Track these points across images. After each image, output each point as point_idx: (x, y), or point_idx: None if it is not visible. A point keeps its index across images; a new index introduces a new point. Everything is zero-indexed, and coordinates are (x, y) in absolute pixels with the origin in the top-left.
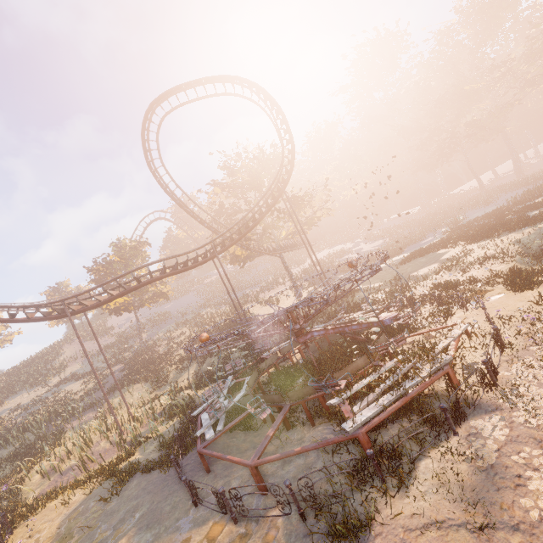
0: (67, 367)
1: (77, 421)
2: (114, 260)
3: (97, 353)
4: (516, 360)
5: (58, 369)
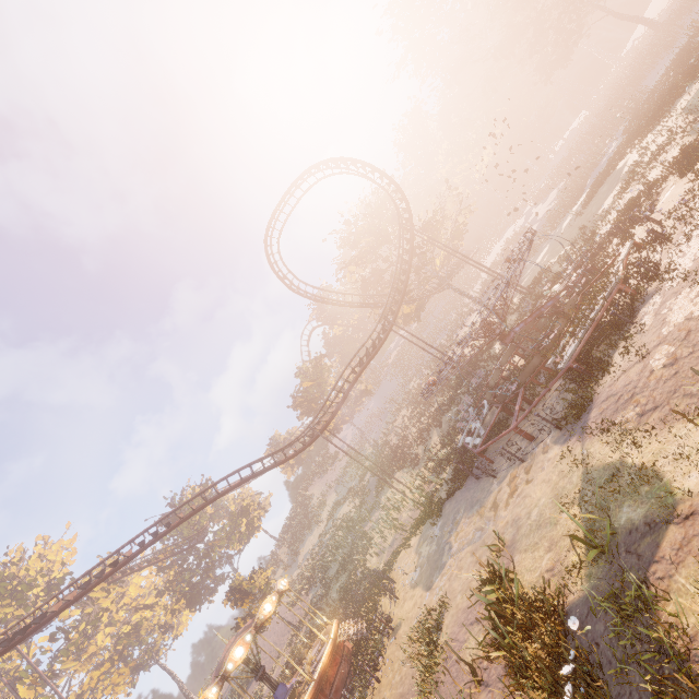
0: (326, 502)
1: (370, 523)
2: (308, 385)
3: (341, 477)
4: (673, 246)
5: (320, 507)
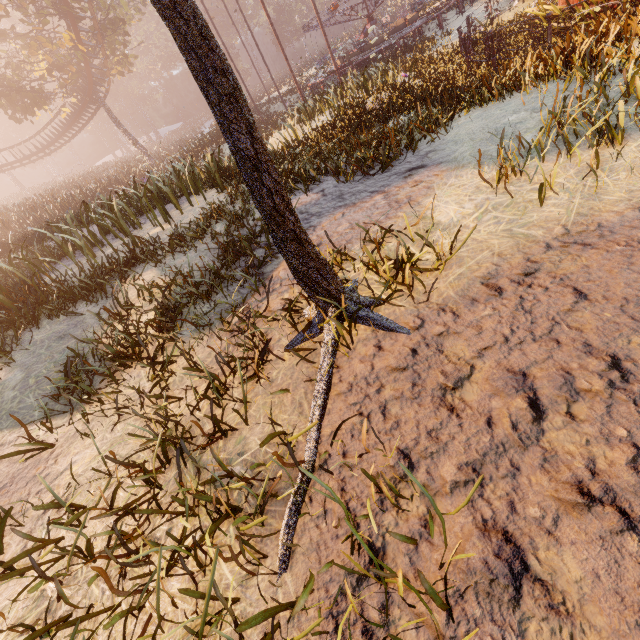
0: None
1: None
2: None
3: None
4: None
5: None
